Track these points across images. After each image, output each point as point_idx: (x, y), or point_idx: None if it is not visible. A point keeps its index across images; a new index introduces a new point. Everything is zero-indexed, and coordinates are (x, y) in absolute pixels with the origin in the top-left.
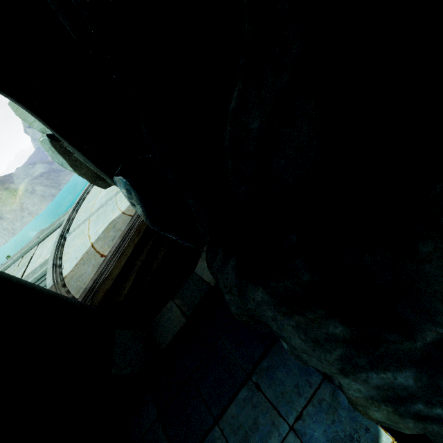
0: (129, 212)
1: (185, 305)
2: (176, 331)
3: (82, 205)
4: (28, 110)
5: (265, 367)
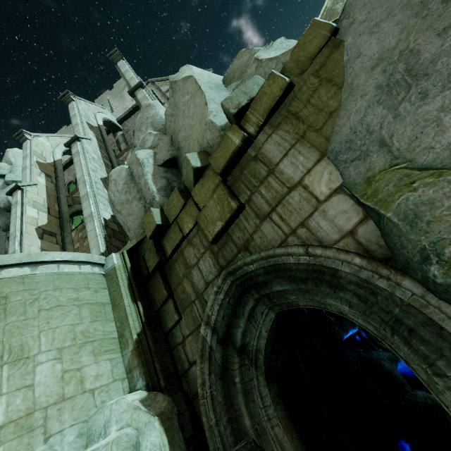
0: None
1: None
2: None
3: None
4: (287, 419)
5: None
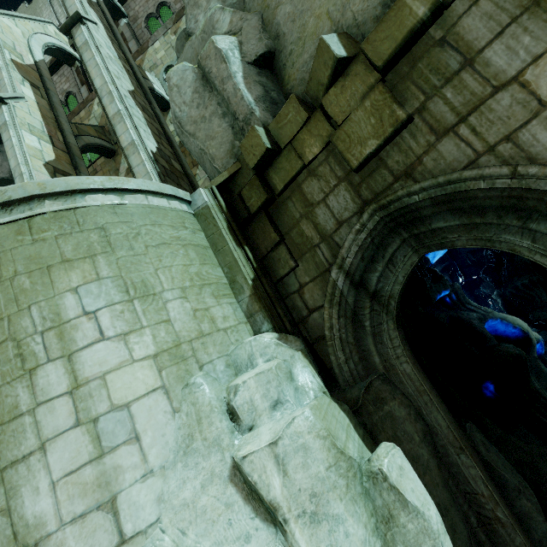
0: None
1: None
2: None
3: None
4: (413, 358)
5: None
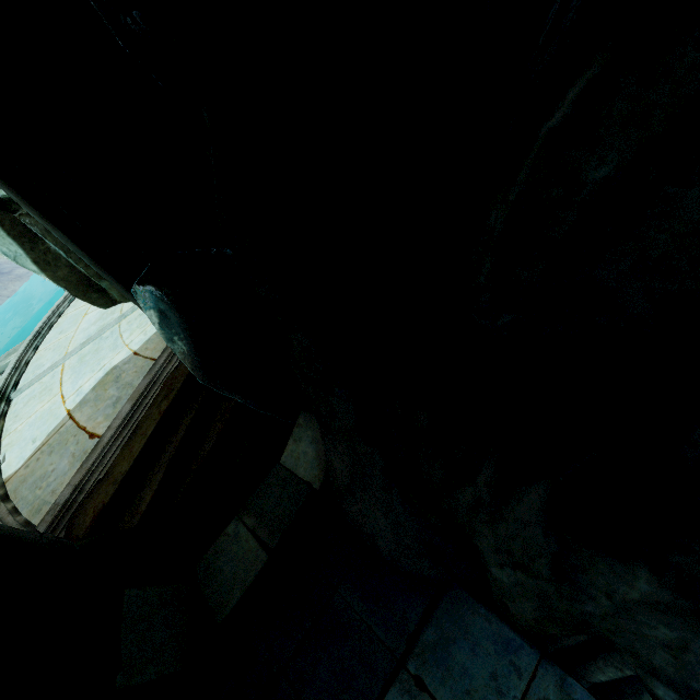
0: (147, 353)
1: (266, 528)
2: (250, 580)
3: (48, 338)
4: None
5: (430, 643)
